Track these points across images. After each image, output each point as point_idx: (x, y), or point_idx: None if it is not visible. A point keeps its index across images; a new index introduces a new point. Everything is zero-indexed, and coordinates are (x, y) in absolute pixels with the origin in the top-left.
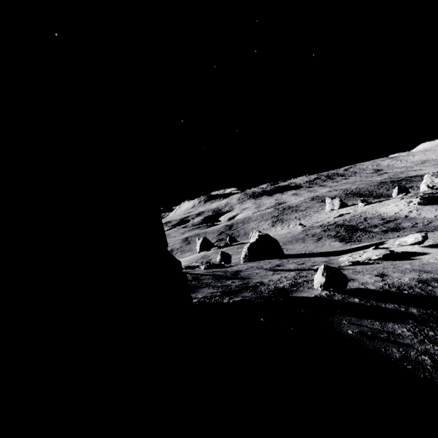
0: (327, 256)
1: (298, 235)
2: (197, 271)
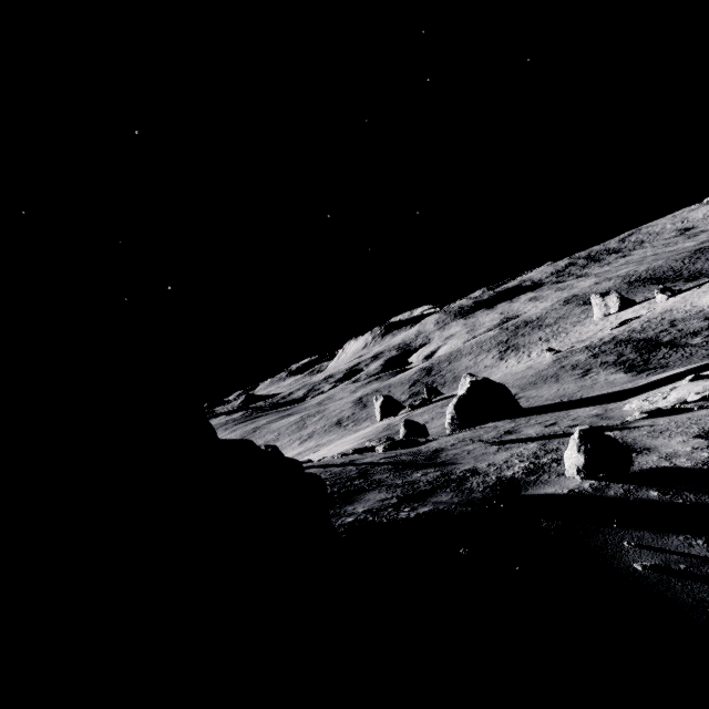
0: (601, 403)
1: (545, 369)
2: (369, 457)
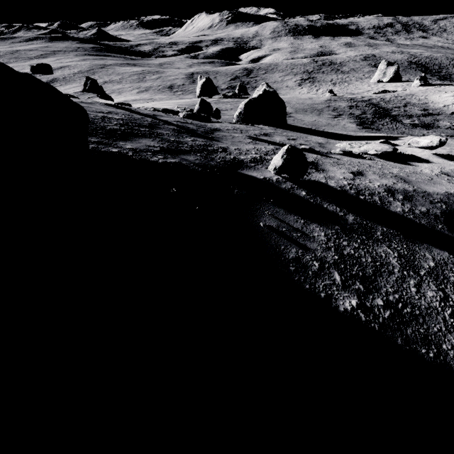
0: (329, 138)
1: (318, 104)
2: (169, 117)
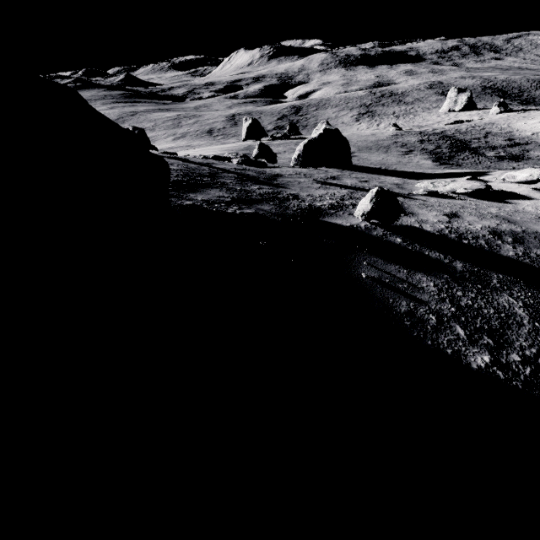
0: (404, 177)
1: (383, 140)
2: (224, 165)
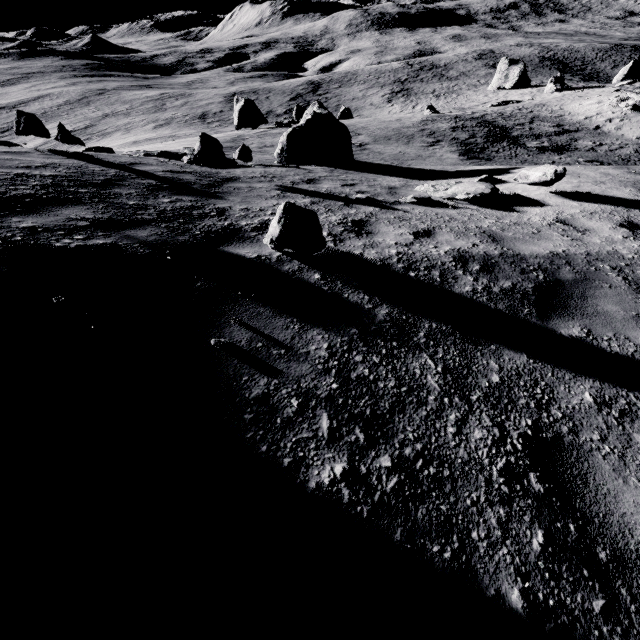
0: (412, 178)
1: (408, 127)
2: (157, 166)
